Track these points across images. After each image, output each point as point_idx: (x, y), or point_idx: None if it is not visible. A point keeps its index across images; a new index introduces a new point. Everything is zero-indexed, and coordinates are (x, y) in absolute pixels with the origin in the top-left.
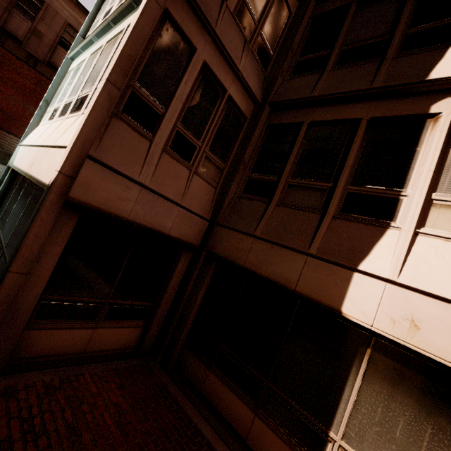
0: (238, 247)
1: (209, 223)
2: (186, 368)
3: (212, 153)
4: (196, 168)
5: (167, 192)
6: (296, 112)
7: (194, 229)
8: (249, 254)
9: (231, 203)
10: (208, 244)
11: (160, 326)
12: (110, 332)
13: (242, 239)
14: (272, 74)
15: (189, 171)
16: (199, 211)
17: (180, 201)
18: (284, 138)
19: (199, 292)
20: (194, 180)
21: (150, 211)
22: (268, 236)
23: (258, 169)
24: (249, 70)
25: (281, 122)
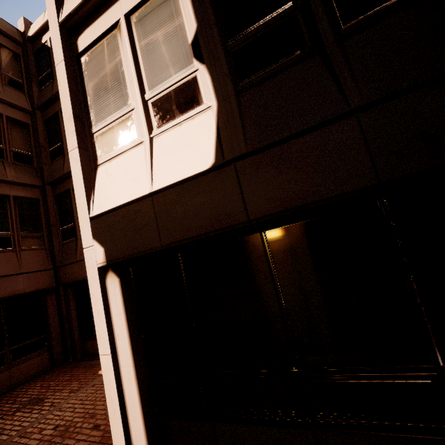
0: (73, 272)
1: (54, 269)
2: (88, 351)
3: (26, 232)
4: (20, 247)
5: (6, 272)
6: (64, 184)
7: (44, 279)
8: (79, 272)
9: (60, 251)
10: (59, 282)
11: (61, 344)
12: (24, 365)
13: (73, 267)
14: (39, 165)
15: (15, 252)
16: (40, 268)
17: (19, 271)
18: (66, 201)
19: (70, 309)
20: (23, 255)
21: (0, 288)
22: (82, 257)
23: (63, 224)
24: (18, 174)
25: (60, 192)
